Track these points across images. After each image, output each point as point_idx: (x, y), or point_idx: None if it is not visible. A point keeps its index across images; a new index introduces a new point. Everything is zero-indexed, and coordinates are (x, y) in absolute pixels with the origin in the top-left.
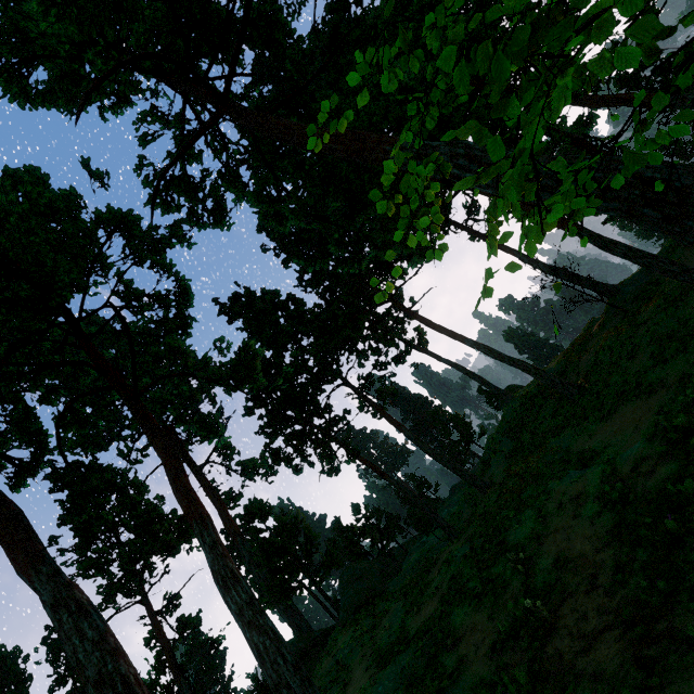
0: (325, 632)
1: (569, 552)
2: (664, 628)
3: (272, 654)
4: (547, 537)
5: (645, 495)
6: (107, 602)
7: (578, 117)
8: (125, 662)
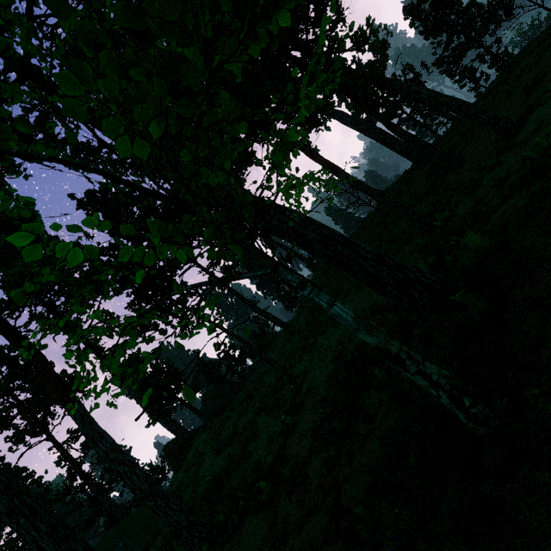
0: (196, 431)
1: (314, 384)
2: (324, 432)
3: (129, 474)
4: (310, 372)
5: (347, 354)
6: (17, 444)
7: None
8: (28, 497)
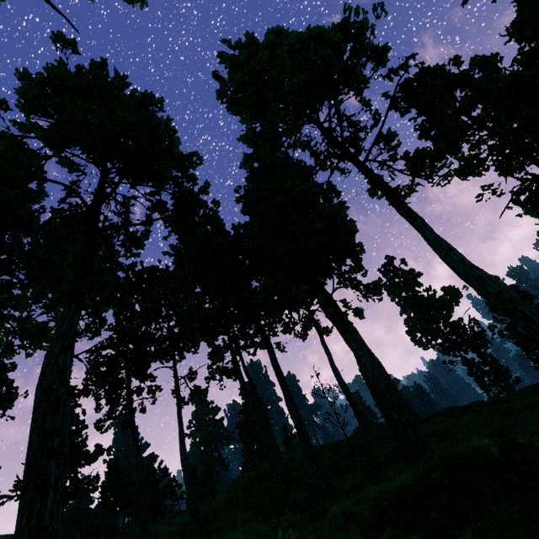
0: None
1: None
2: None
3: None
4: None
5: None
6: None
7: (356, 307)
8: None
